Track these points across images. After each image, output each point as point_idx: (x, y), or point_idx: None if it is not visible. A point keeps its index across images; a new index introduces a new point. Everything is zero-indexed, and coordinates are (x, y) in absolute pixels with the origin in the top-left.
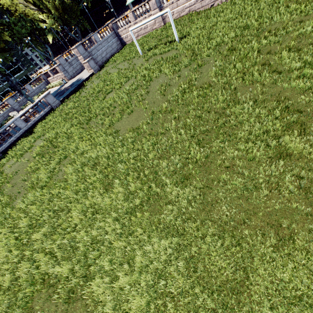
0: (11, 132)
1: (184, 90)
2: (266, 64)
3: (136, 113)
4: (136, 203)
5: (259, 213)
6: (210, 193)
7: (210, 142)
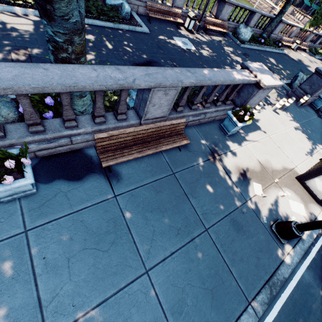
0: None
1: None
2: None
3: None
4: None
5: None
6: None
7: None
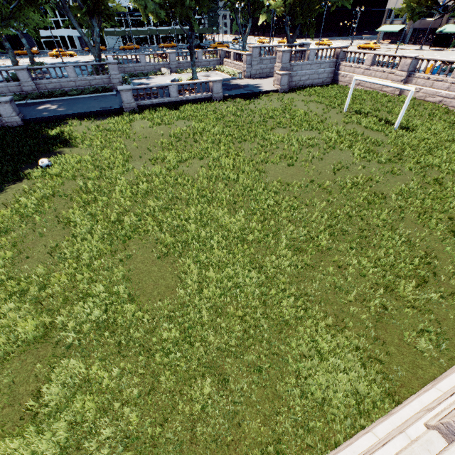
0: (155, 90)
1: (357, 183)
2: (453, 220)
3: (296, 169)
4: (248, 237)
5: (335, 307)
6: (310, 272)
7: (342, 241)
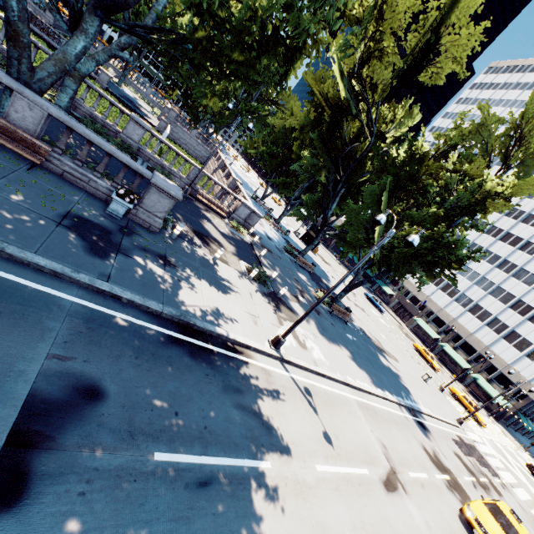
0: None
1: None
2: None
3: None
4: None
5: None
6: None
7: None
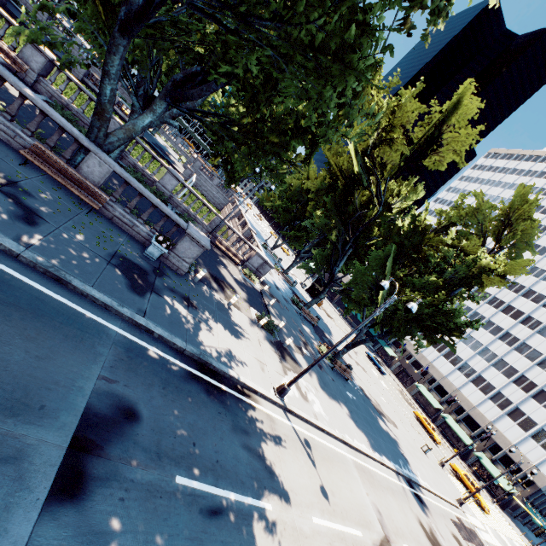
0: None
1: None
2: None
3: None
4: None
5: None
6: None
7: None
